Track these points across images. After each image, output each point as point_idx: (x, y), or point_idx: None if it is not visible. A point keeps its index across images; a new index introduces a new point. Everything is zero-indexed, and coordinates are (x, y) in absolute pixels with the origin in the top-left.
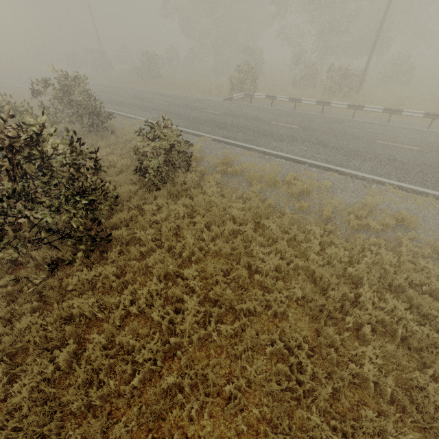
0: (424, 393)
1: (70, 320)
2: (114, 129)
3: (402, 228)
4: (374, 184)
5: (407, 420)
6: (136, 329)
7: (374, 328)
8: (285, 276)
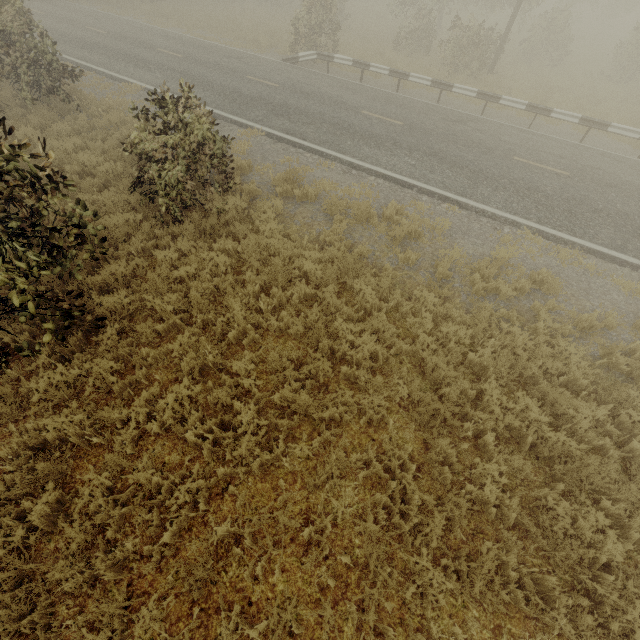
0: (552, 514)
1: (43, 449)
2: (83, 99)
3: (539, 294)
4: (507, 226)
5: (529, 546)
6: (159, 456)
7: (497, 434)
8: (382, 366)
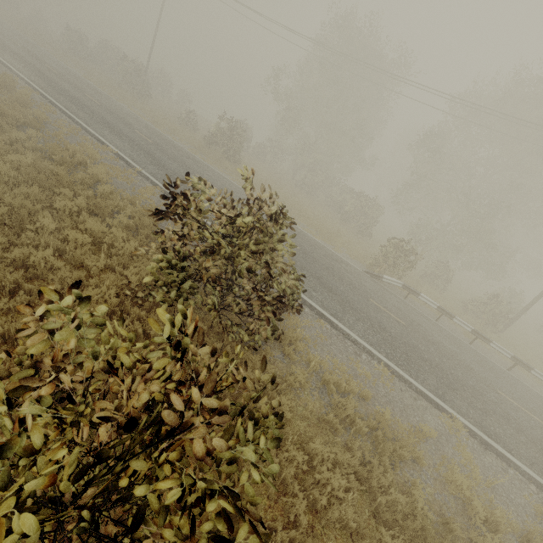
0: None
1: None
2: None
3: None
4: None
5: None
6: None
7: None
8: None
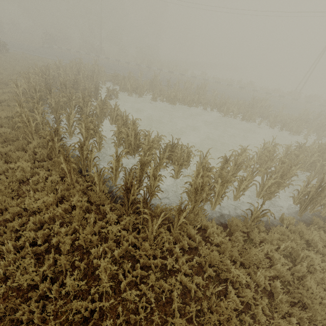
0: None
1: None
2: None
3: None
4: None
5: None
6: None
7: None
8: None
